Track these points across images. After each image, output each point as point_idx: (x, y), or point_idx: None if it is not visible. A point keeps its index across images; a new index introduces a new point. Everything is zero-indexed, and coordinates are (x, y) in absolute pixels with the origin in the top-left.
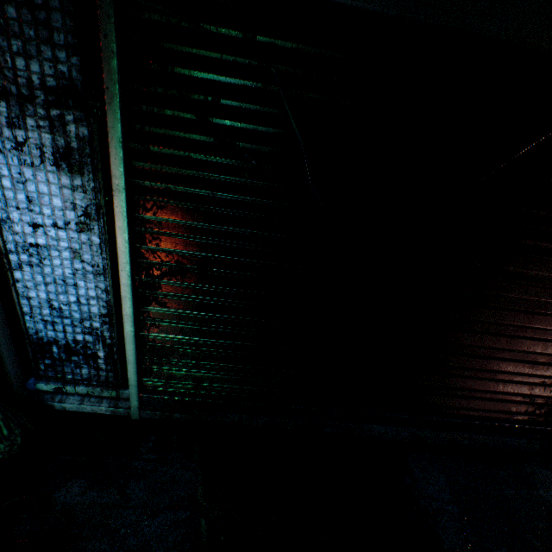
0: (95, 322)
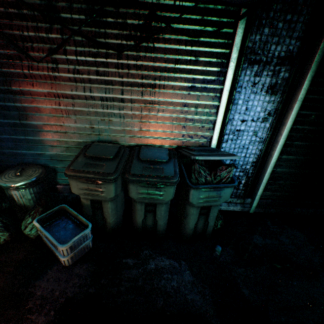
0: (247, 165)
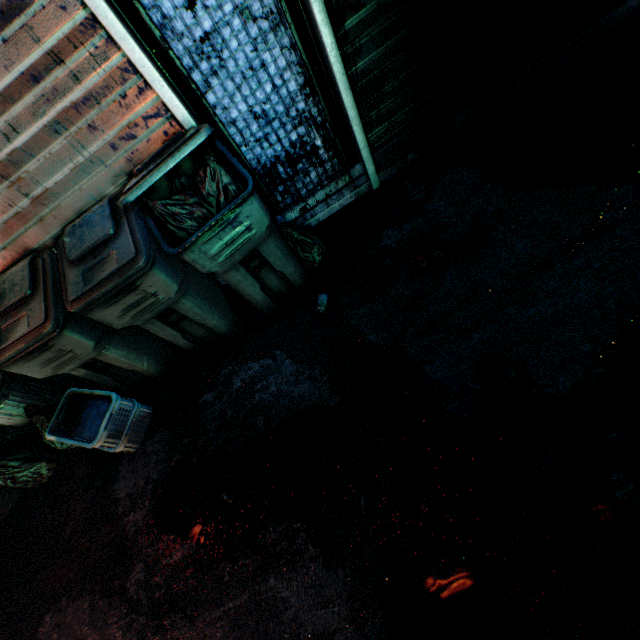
0: (298, 104)
